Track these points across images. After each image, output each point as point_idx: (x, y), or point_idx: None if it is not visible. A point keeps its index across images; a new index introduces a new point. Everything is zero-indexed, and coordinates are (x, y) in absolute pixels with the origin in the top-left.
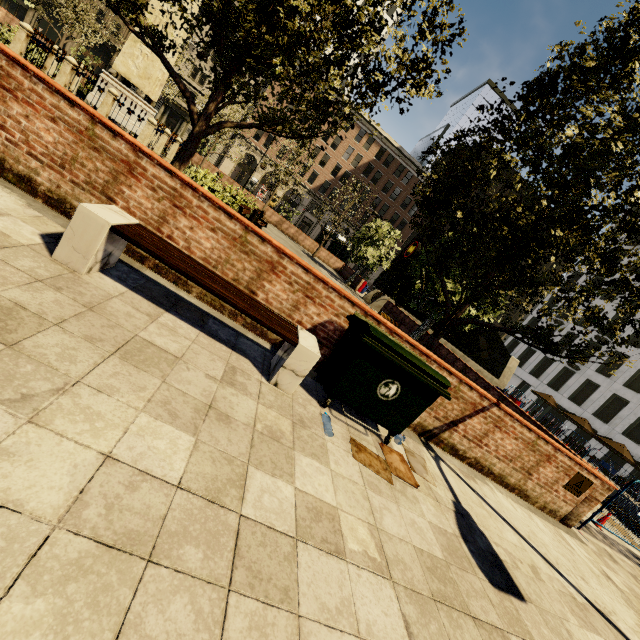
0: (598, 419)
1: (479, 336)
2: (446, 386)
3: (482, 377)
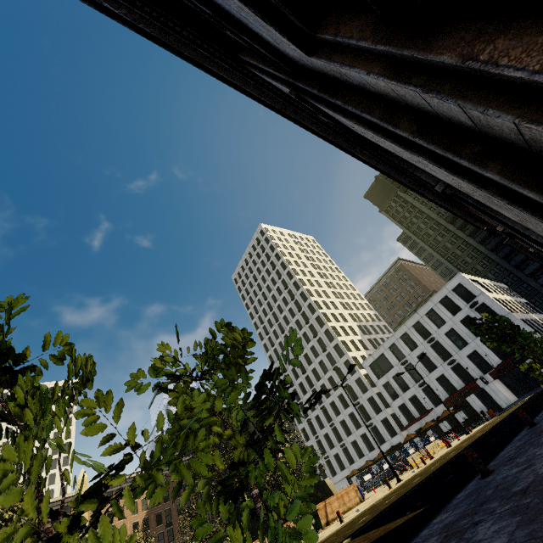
0: (372, 451)
1: None
2: (316, 508)
3: None
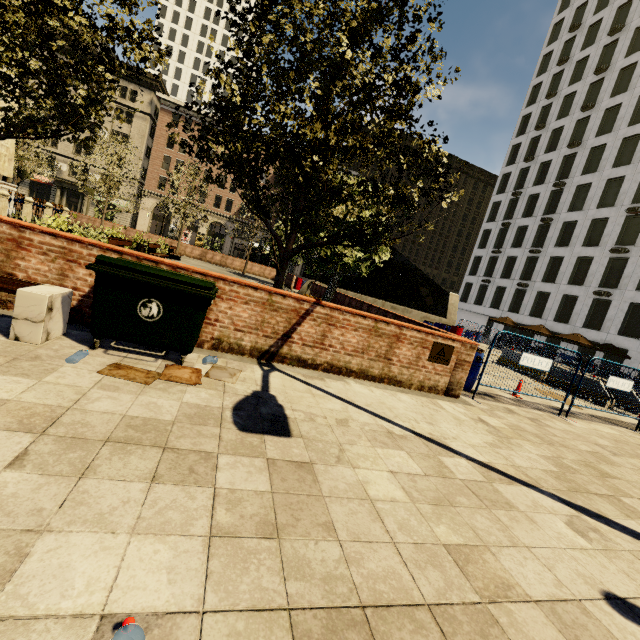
0: (559, 323)
1: (420, 288)
2: (209, 288)
3: (380, 308)
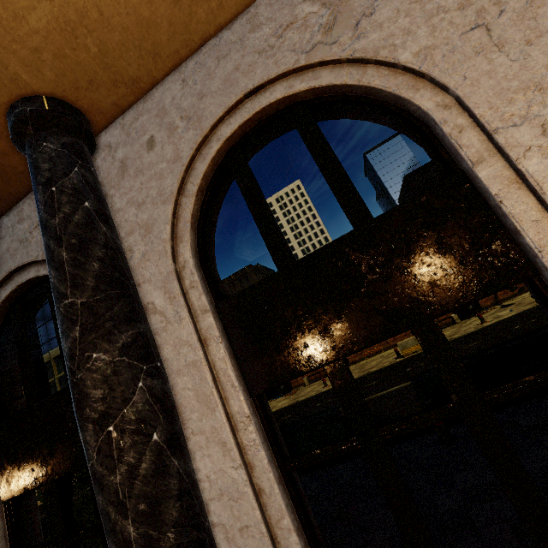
0: None
1: None
2: None
3: None
